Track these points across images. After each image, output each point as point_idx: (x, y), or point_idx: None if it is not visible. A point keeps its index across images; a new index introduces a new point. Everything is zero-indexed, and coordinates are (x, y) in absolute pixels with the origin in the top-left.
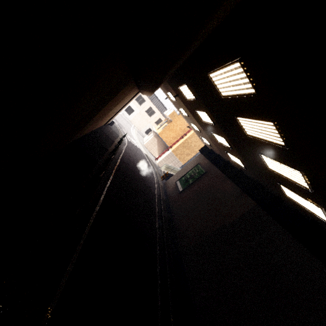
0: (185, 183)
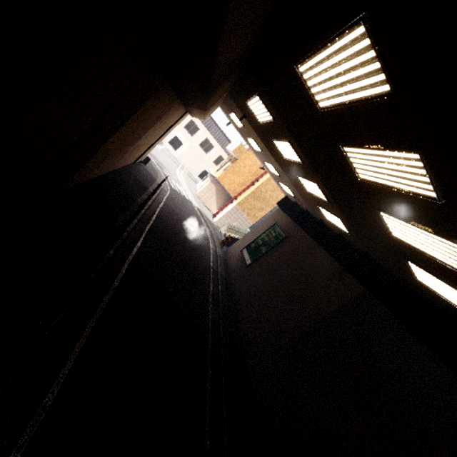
0: (255, 252)
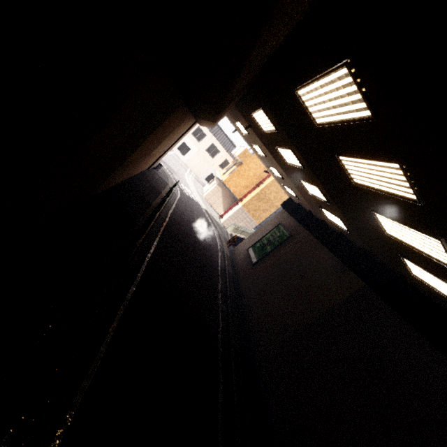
0: (260, 251)
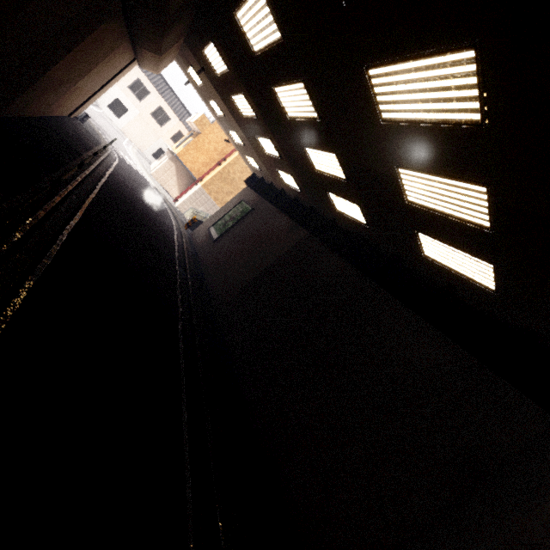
0: (222, 227)
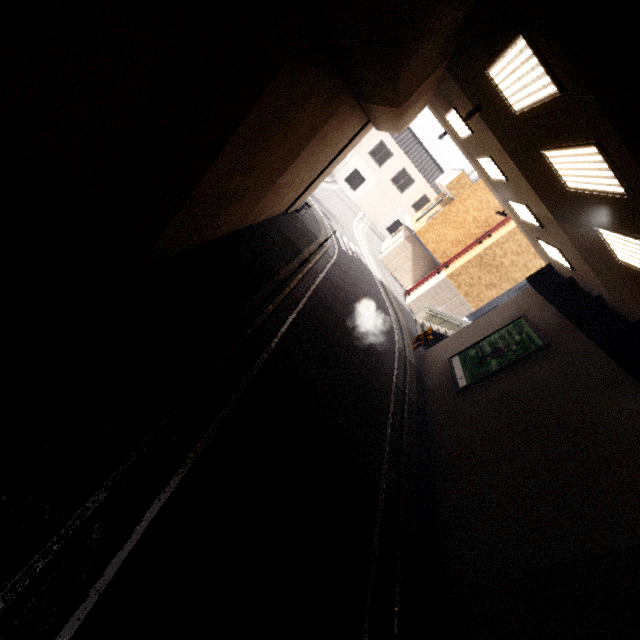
0: (476, 366)
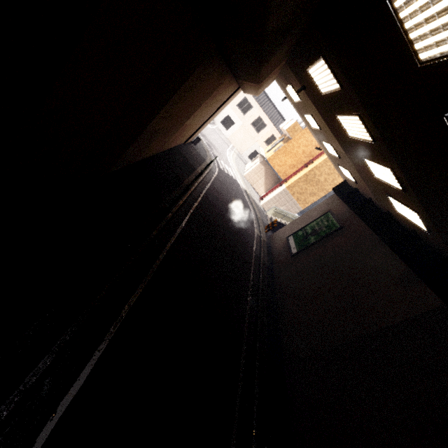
0: (302, 241)
